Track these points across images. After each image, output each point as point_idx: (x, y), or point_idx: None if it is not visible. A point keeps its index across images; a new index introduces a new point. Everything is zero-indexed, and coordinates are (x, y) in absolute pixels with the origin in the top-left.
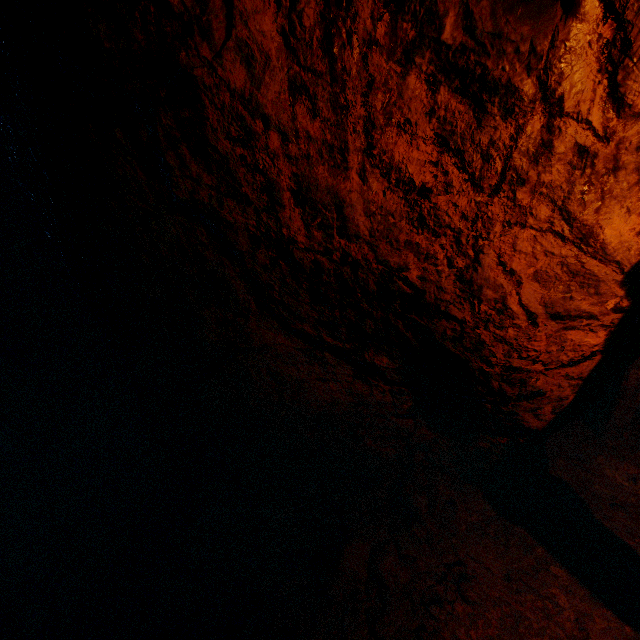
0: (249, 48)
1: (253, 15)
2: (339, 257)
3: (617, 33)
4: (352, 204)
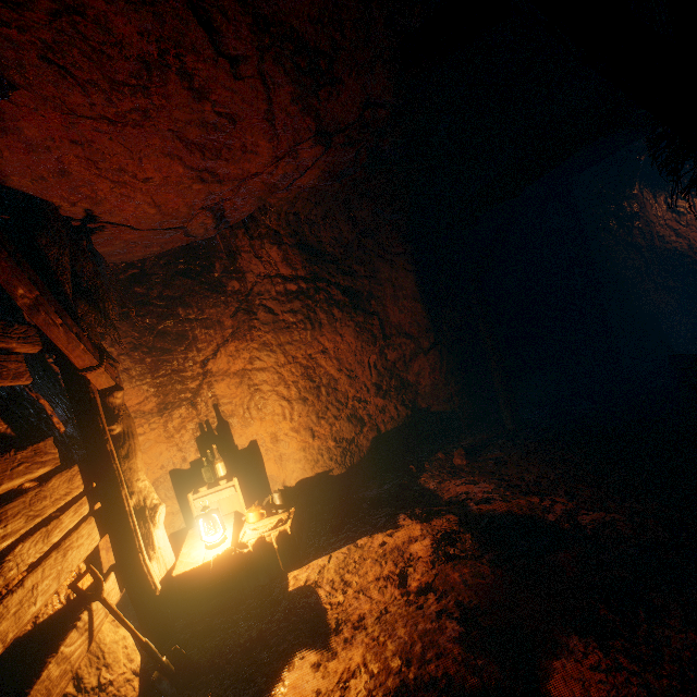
0: (647, 210)
1: (647, 205)
2: (663, 249)
3: (693, 204)
4: (665, 235)
